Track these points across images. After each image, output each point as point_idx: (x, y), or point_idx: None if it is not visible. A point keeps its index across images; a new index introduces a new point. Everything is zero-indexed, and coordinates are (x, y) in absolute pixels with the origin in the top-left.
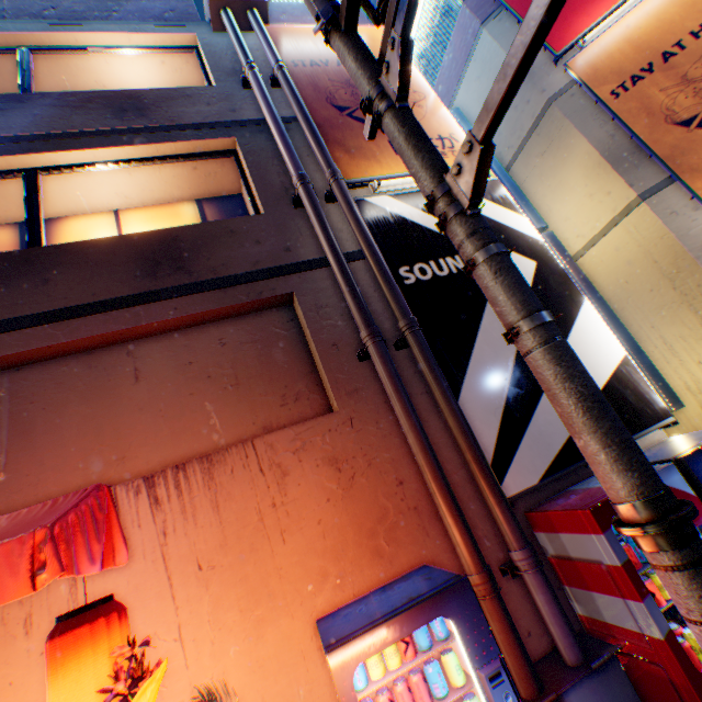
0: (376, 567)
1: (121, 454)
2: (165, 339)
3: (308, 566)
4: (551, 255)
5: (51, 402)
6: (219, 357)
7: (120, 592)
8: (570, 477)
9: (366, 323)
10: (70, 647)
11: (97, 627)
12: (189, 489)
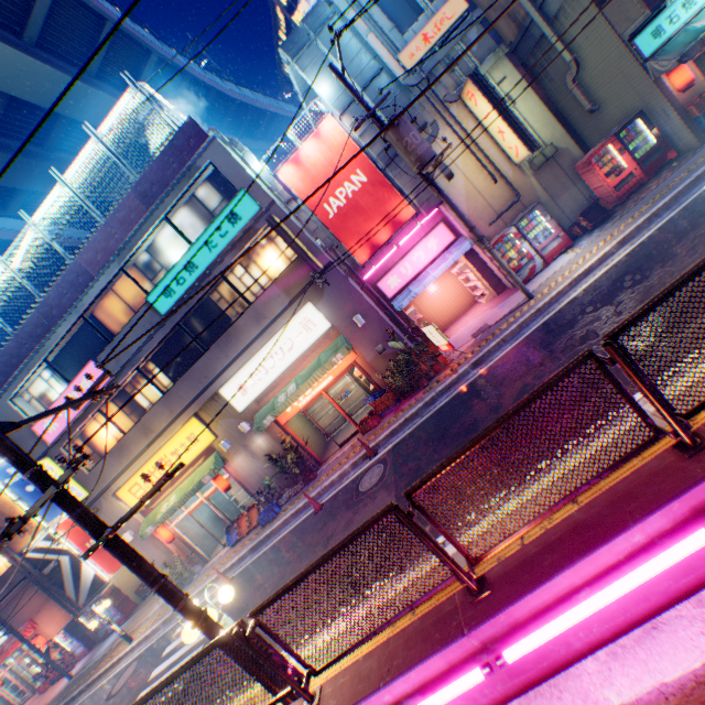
0: (72, 615)
1: (33, 608)
2: (23, 590)
3: (63, 618)
4: (73, 551)
5: (18, 605)
6: (34, 590)
7: (44, 626)
8: (96, 594)
9: (44, 589)
10: (35, 640)
11: (36, 638)
12: (42, 614)
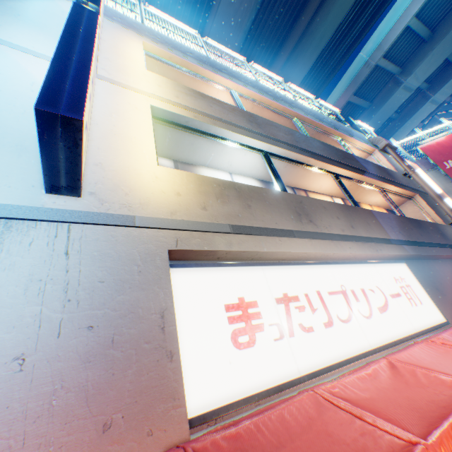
0: None
1: None
2: (450, 261)
3: None
4: None
5: (446, 274)
6: None
7: None
8: None
9: None
10: None
11: None
12: None
